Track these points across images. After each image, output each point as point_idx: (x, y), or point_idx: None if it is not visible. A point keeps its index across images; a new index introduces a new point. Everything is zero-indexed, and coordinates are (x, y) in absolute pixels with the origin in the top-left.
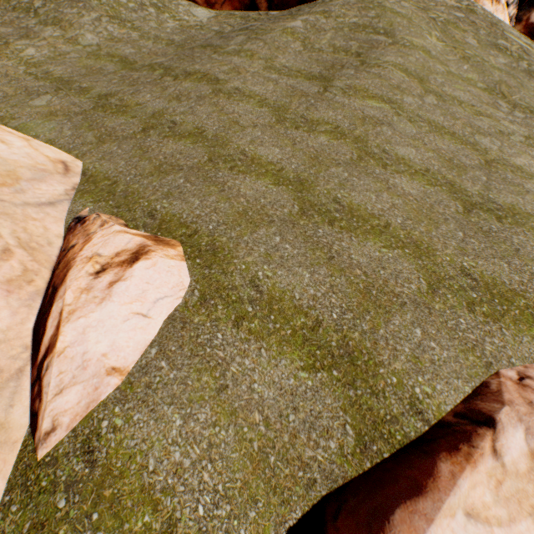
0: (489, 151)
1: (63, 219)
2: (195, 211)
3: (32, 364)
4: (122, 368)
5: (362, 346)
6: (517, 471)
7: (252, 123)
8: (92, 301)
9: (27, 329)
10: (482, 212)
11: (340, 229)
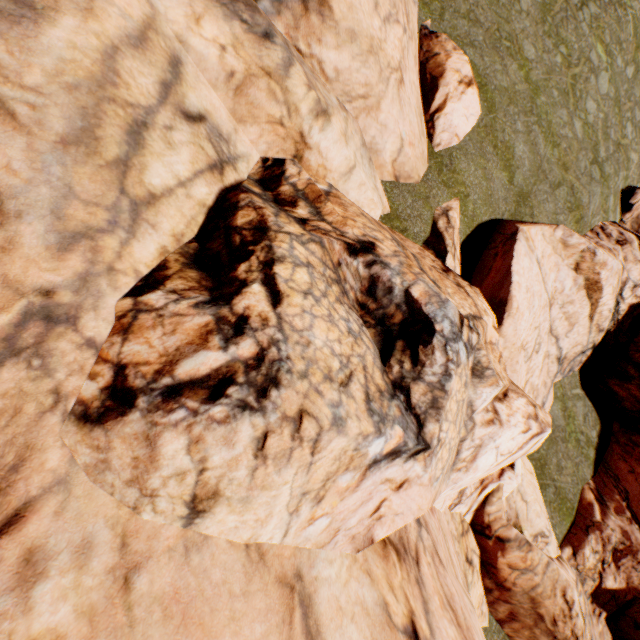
0: (625, 138)
1: (416, 21)
2: (486, 70)
3: (425, 113)
4: (458, 137)
5: (528, 187)
6: (555, 238)
7: (527, 9)
8: (456, 97)
9: (419, 93)
10: (597, 169)
11: (542, 132)
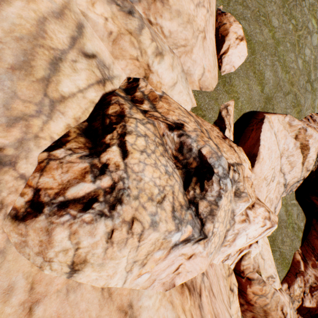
0: None
1: (215, 6)
2: (251, 32)
3: (217, 54)
4: (234, 67)
5: (271, 94)
6: (285, 121)
7: (275, 0)
8: (234, 46)
9: (215, 44)
10: (309, 85)
11: (280, 65)
